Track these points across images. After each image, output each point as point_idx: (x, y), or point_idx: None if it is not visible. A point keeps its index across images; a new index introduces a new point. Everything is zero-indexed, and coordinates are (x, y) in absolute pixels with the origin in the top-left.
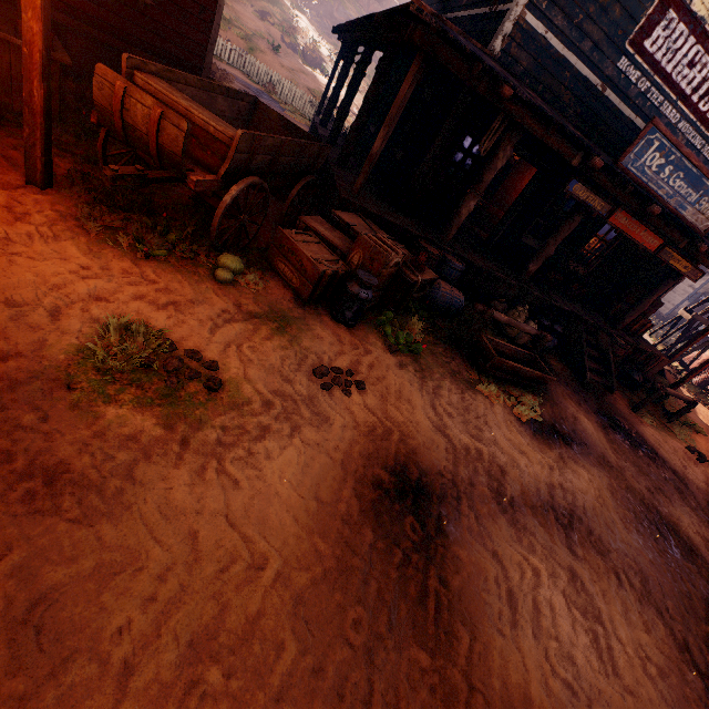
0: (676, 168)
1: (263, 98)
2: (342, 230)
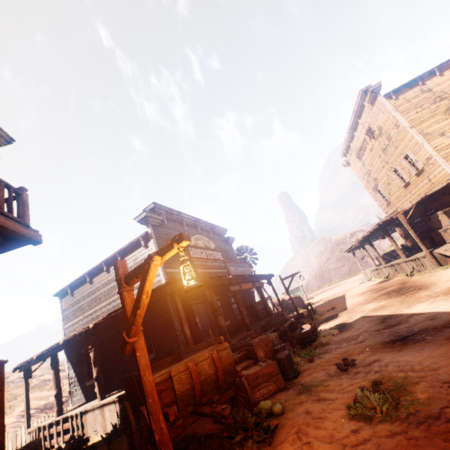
0: (236, 266)
1: None
2: None
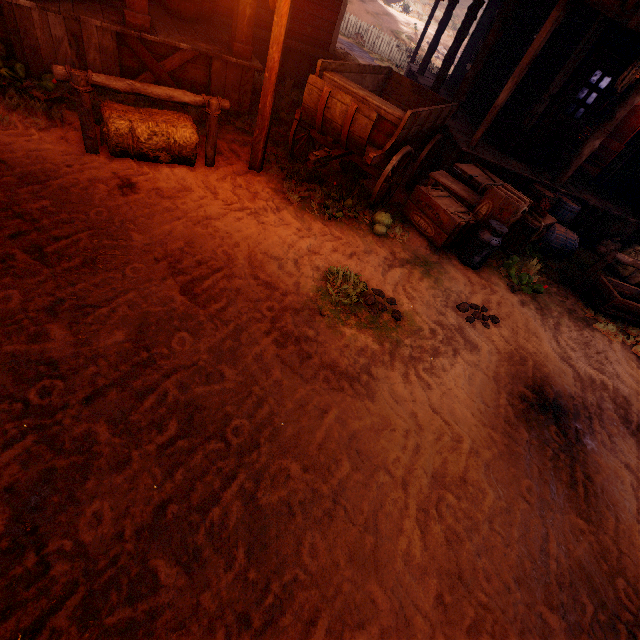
0: None
1: (354, 51)
2: (463, 182)
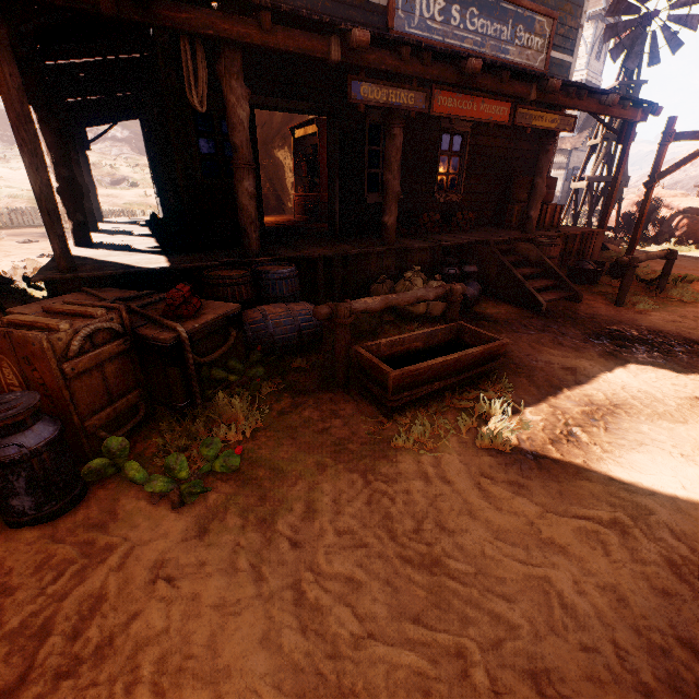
0: (463, 6)
1: None
2: None
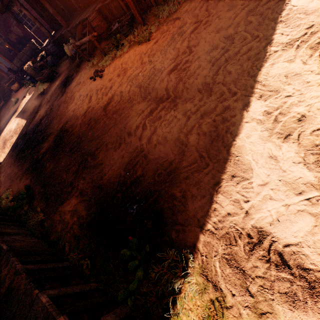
0: None
1: None
2: None
